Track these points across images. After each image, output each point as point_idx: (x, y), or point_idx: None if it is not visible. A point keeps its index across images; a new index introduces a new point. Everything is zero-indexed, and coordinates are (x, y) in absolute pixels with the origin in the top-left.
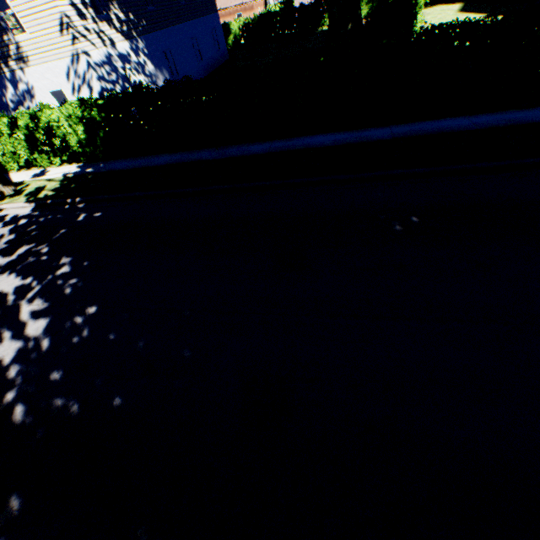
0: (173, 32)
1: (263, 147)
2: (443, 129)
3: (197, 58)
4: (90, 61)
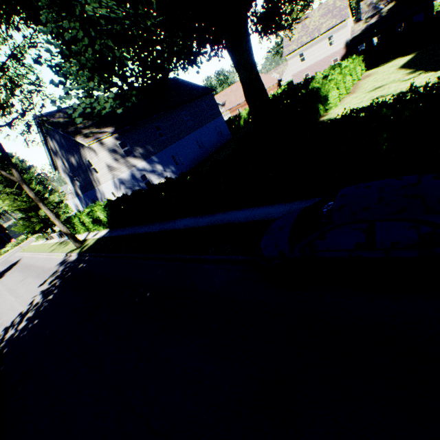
0: (180, 143)
1: (161, 226)
2: (231, 220)
3: (200, 149)
4: (120, 179)
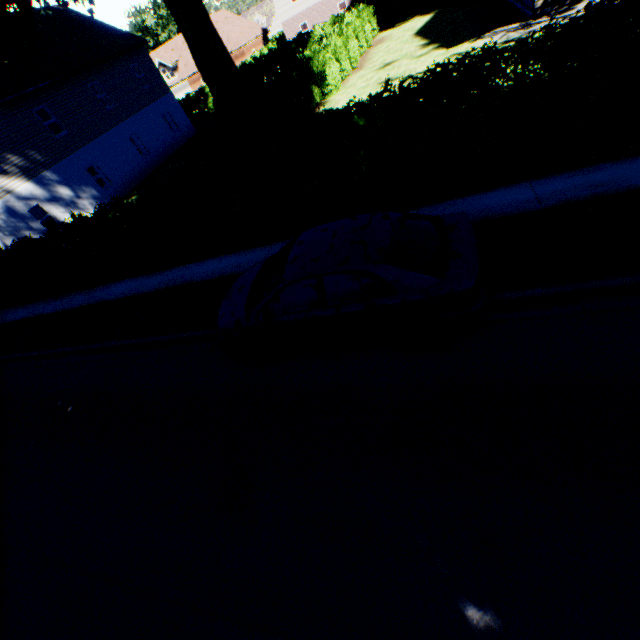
0: (98, 144)
1: (84, 297)
2: (192, 278)
3: (140, 155)
4: None
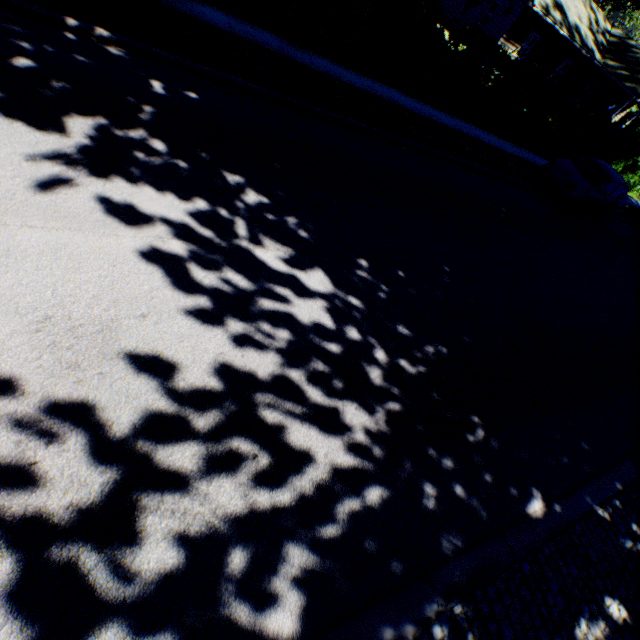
0: None
1: (354, 78)
2: (475, 135)
3: None
4: None
